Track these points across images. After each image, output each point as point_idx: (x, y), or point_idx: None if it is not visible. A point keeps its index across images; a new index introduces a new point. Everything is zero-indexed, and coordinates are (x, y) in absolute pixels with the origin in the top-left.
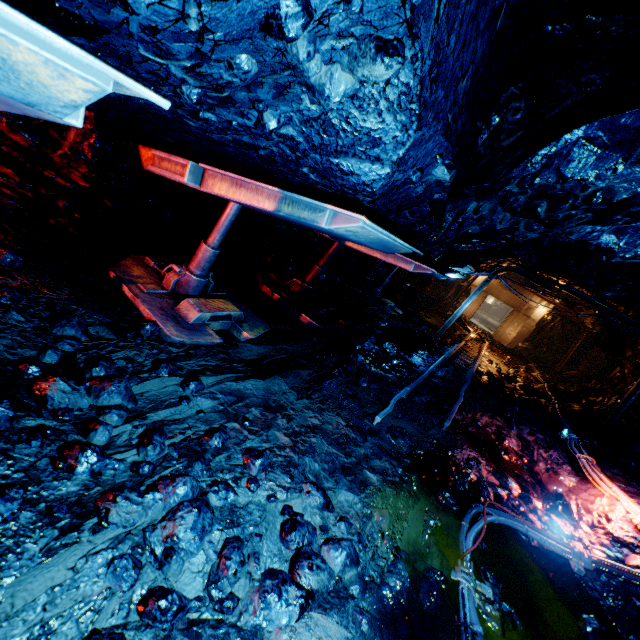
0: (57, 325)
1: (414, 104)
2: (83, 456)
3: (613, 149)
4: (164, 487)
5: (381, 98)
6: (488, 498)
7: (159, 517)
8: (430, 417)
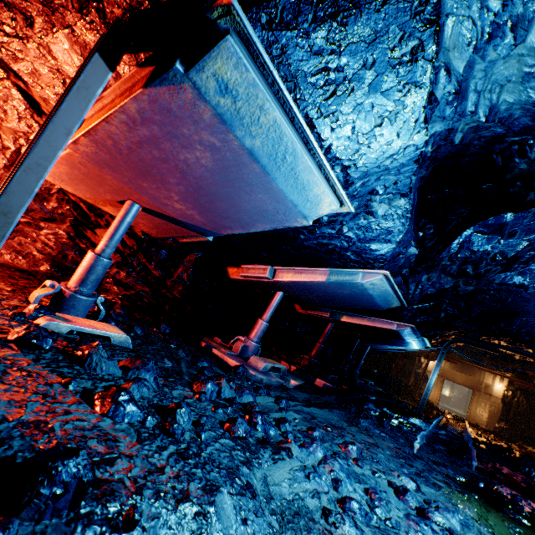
0: (199, 360)
1: (408, 214)
2: (260, 416)
3: (492, 234)
4: (309, 445)
5: (394, 214)
6: None
7: (315, 463)
8: (455, 459)
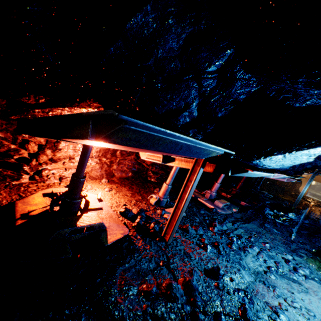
0: (200, 210)
1: None
2: (235, 238)
3: None
4: (253, 247)
5: None
6: None
7: (256, 254)
8: (312, 239)
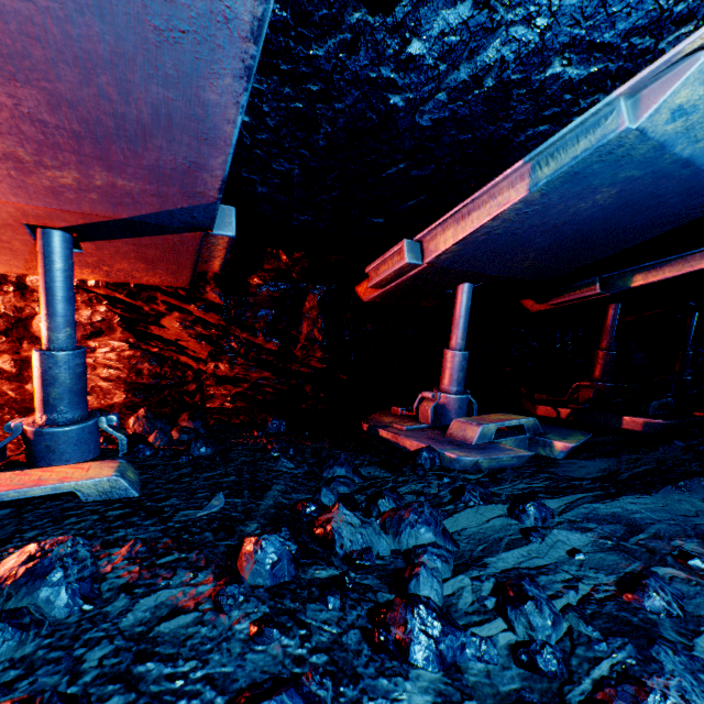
0: (325, 467)
1: None
2: (413, 617)
3: None
4: None
5: None
6: None
7: None
8: None
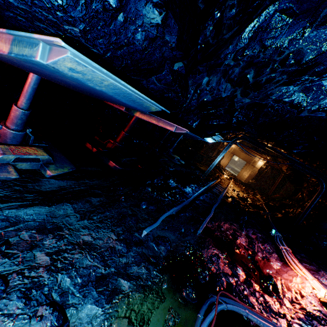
0: None
1: None
2: None
3: (302, 16)
4: None
5: None
6: (222, 286)
7: None
8: (189, 227)
